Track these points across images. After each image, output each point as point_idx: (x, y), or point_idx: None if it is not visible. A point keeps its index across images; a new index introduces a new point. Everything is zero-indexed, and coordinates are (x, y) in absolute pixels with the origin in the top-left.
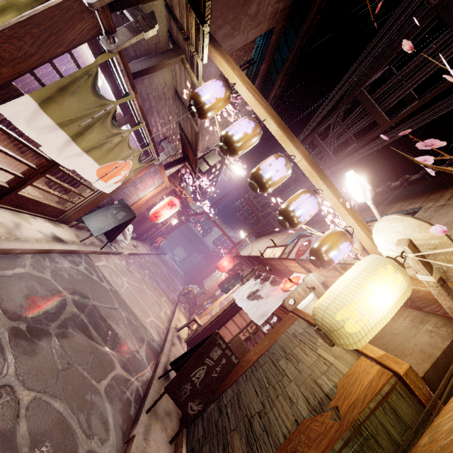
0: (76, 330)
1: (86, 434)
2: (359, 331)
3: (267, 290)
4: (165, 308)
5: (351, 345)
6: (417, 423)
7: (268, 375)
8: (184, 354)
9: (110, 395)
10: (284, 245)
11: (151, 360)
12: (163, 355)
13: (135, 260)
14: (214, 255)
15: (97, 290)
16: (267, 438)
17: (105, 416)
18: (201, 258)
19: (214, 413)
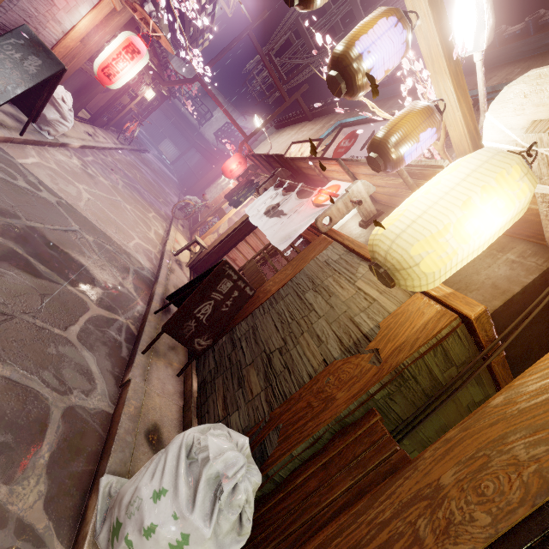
0: (5, 266)
1: (59, 392)
2: (440, 270)
3: (293, 204)
4: (155, 226)
5: (420, 287)
6: (470, 365)
7: (291, 309)
8: (183, 288)
9: (87, 341)
10: (317, 139)
11: (143, 292)
12: (158, 286)
13: (96, 158)
14: (217, 154)
15: (31, 204)
16: (289, 376)
17: (85, 366)
18: (200, 159)
19: (227, 346)
